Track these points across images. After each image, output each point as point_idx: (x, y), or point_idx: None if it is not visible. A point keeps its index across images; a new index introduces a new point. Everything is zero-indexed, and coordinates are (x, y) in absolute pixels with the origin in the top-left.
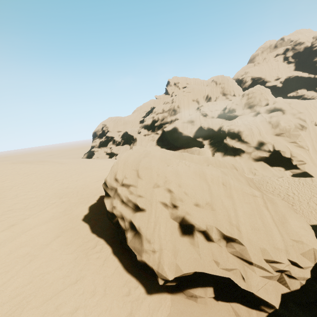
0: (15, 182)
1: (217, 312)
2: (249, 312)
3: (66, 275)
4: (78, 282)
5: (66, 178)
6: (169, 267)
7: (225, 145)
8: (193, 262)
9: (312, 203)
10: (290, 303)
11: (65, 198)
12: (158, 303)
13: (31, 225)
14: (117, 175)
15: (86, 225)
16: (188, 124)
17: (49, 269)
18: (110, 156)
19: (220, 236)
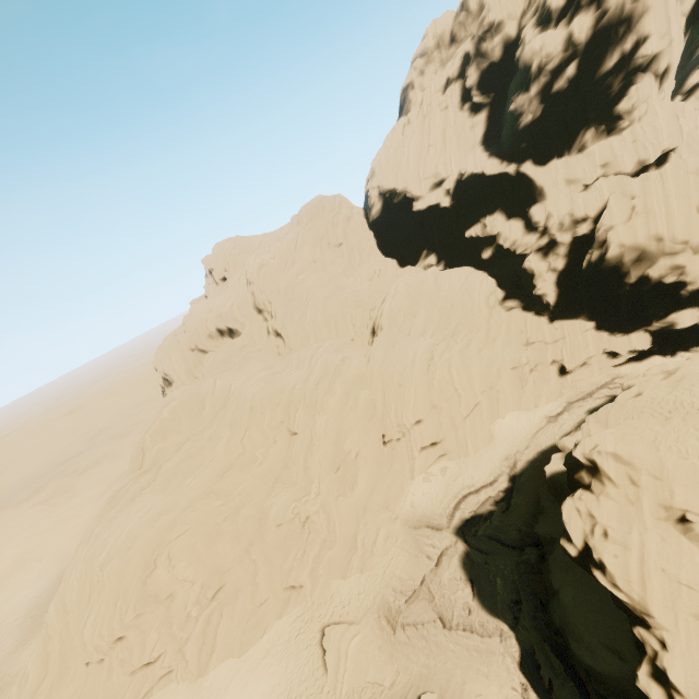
0: None
1: None
2: None
3: None
4: None
5: None
6: None
7: None
8: None
9: None
10: None
11: None
12: None
13: None
14: None
15: None
16: None
17: None
18: None
19: None
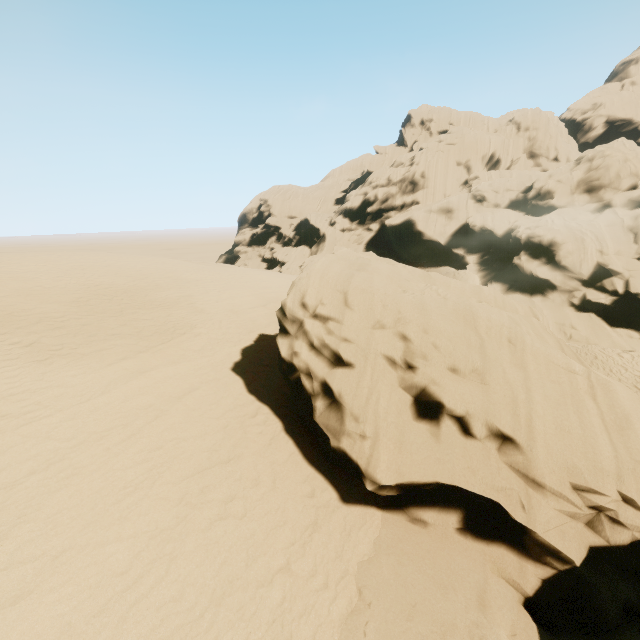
0: (116, 290)
1: (462, 551)
2: (522, 562)
3: (212, 448)
4: (231, 462)
5: (198, 294)
6: (388, 465)
7: (515, 270)
8: (434, 464)
9: None
10: (604, 563)
11: (200, 329)
12: (360, 519)
13: (152, 364)
14: (307, 296)
15: (238, 379)
16: (440, 216)
17: (185, 434)
18: (269, 266)
19: (490, 430)
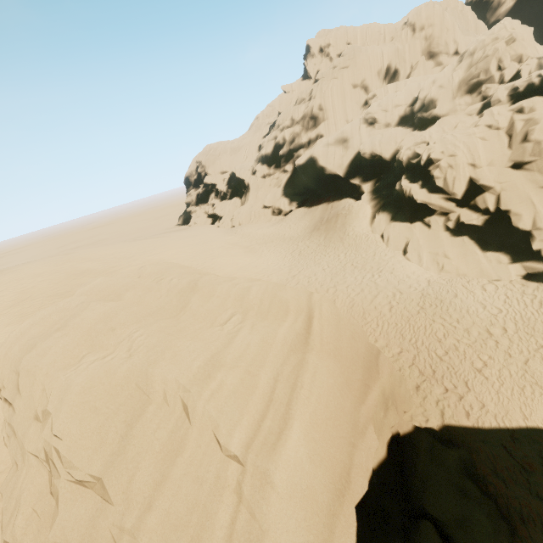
0: None
1: None
2: None
3: None
4: None
5: None
6: None
7: (399, 196)
8: None
9: (536, 364)
10: None
11: None
12: None
13: None
14: None
15: None
16: (337, 147)
17: None
18: (213, 220)
19: None
